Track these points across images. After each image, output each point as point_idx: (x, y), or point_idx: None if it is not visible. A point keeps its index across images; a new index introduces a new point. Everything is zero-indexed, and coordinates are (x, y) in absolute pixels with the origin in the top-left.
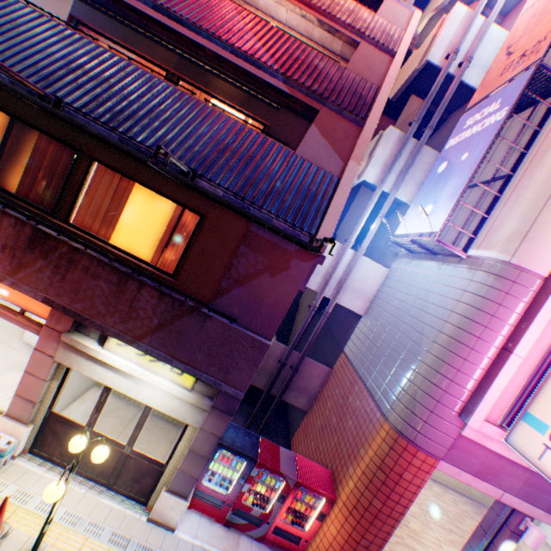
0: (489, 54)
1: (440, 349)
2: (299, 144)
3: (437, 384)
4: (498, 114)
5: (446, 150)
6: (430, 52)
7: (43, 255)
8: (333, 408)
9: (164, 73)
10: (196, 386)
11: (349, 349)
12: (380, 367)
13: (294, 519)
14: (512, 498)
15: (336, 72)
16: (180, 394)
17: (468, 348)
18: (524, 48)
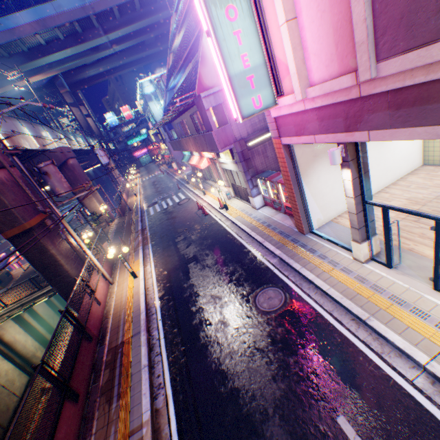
0: None
1: None
2: None
3: None
4: None
5: None
6: None
7: (196, 142)
8: None
9: None
10: (235, 159)
11: None
12: None
13: (288, 202)
14: (321, 138)
15: None
16: (231, 163)
17: None
18: None
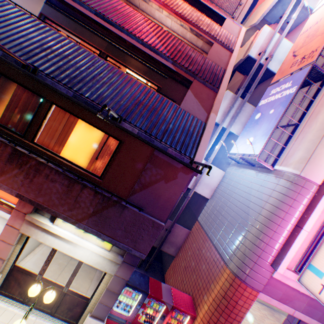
0: (281, 54)
1: (260, 225)
2: (178, 99)
3: (258, 246)
4: (291, 89)
5: (259, 106)
6: (250, 50)
7: (18, 166)
8: (192, 256)
9: (97, 52)
10: (113, 248)
11: (201, 219)
12: (222, 232)
13: None
14: (300, 314)
15: (201, 59)
16: (102, 254)
17: (277, 224)
18: (304, 54)
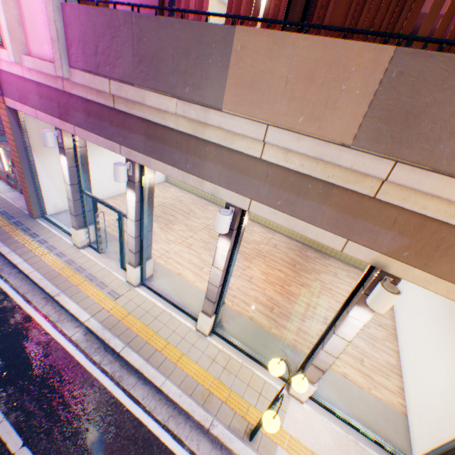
0: None
1: None
2: None
3: None
4: None
5: None
6: None
7: None
8: None
9: None
10: None
11: None
12: None
13: None
14: (43, 115)
15: None
16: None
17: None
18: None
